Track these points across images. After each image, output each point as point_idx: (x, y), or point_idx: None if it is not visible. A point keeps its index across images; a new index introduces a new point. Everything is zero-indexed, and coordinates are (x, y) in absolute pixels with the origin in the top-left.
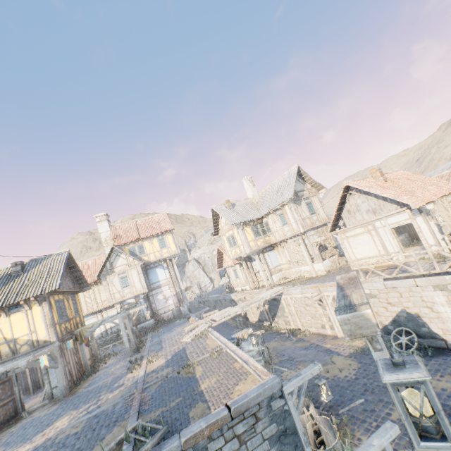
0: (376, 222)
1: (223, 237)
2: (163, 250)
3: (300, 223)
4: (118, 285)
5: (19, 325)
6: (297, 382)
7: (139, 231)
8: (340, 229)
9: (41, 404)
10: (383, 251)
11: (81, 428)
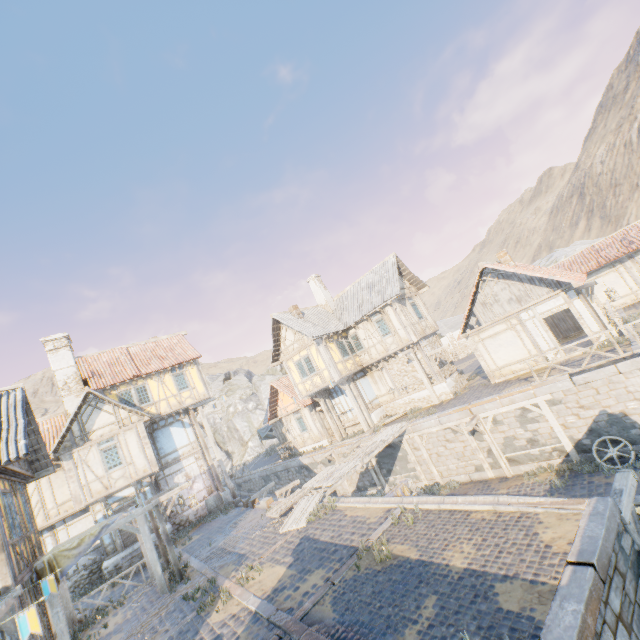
0: (522, 313)
1: (289, 362)
2: (182, 393)
3: (411, 328)
4: (98, 464)
5: None
6: (628, 502)
7: (137, 363)
8: (471, 329)
9: None
10: (535, 351)
11: None
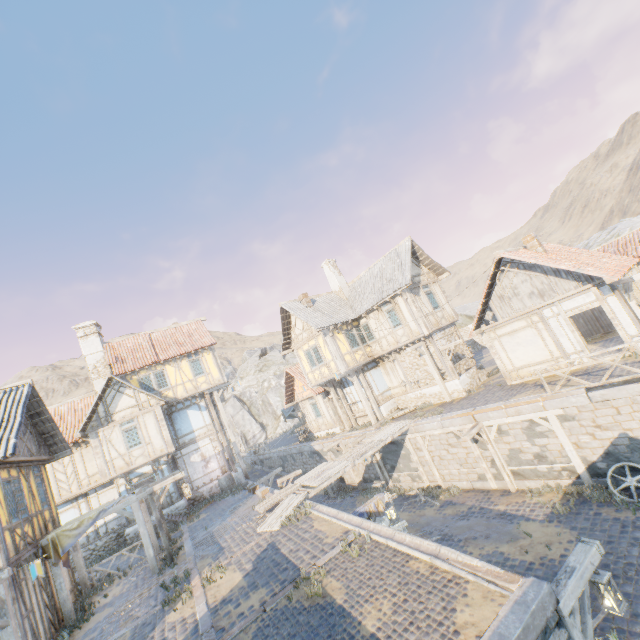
0: (545, 309)
1: (299, 351)
2: (198, 379)
3: (422, 321)
4: (121, 443)
5: None
6: (577, 587)
7: (157, 349)
8: (487, 325)
9: None
10: (558, 353)
11: None
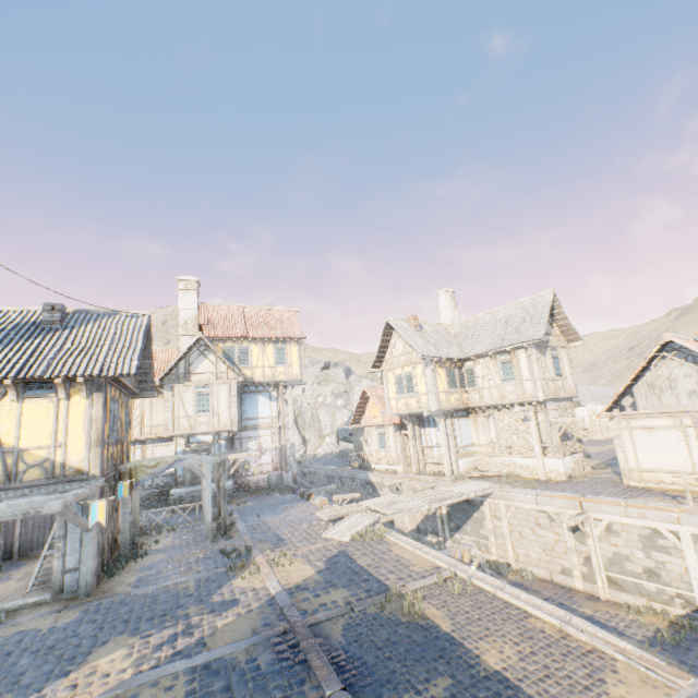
0: None
1: (389, 373)
2: (278, 367)
3: (541, 384)
4: (191, 404)
5: (36, 424)
6: None
7: (247, 325)
8: (621, 411)
9: (35, 599)
10: None
11: (185, 697)
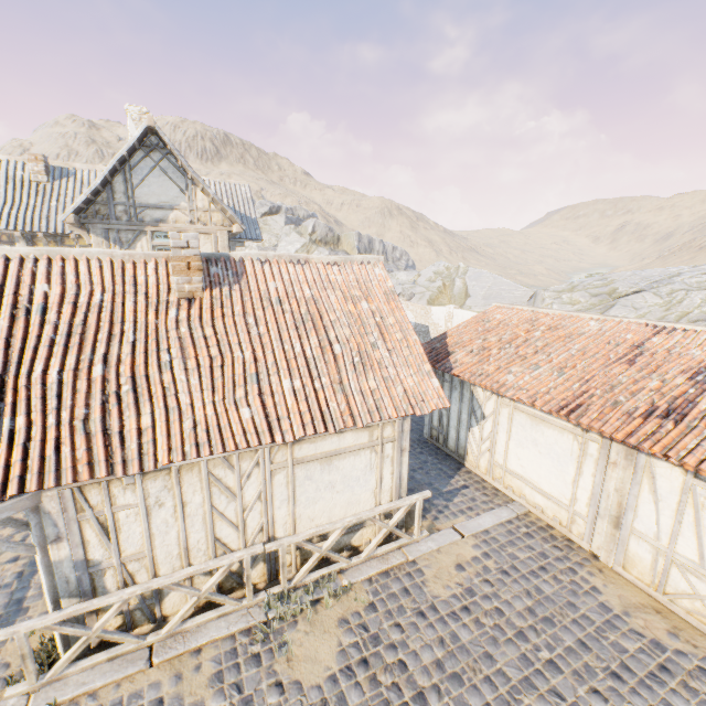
0: None
1: None
2: None
3: None
4: None
5: None
6: None
7: None
8: None
9: None
10: None
11: None
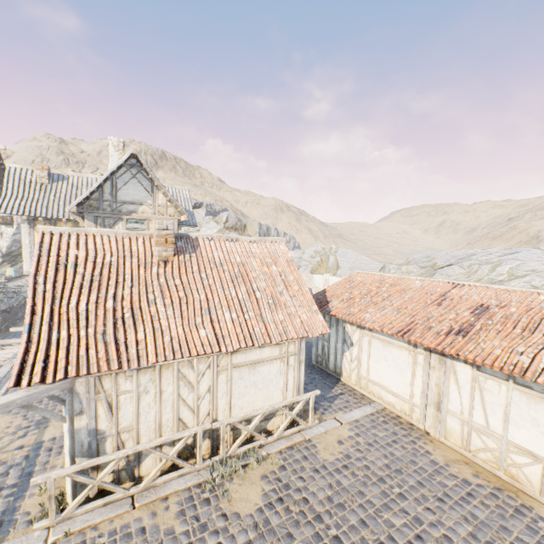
0: None
1: None
2: None
3: None
4: None
5: None
6: None
7: None
8: None
9: None
10: None
11: None
